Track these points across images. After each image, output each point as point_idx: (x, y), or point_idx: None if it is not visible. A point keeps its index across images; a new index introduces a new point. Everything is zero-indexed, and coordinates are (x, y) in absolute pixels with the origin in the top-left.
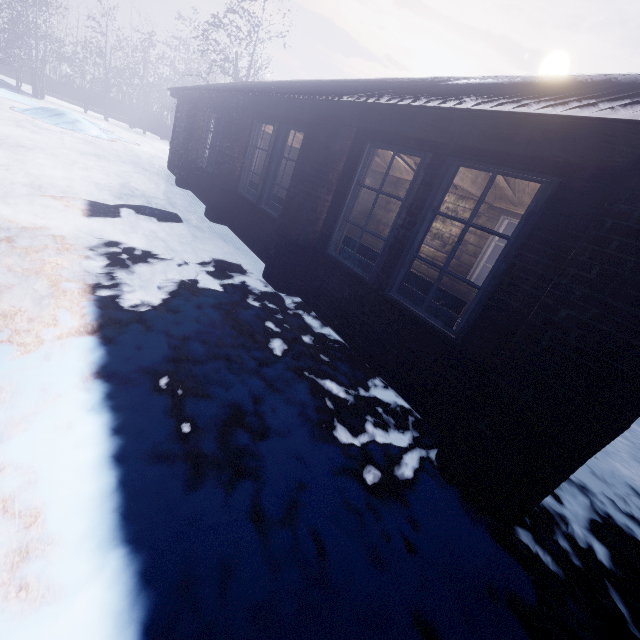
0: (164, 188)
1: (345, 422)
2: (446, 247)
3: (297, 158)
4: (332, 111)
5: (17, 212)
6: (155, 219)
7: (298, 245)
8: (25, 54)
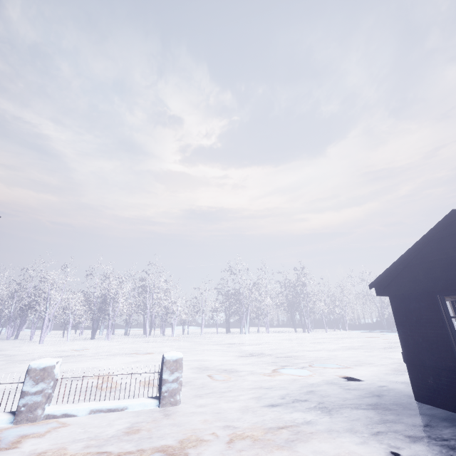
0: None
1: None
2: None
3: None
4: None
5: None
6: None
7: None
8: None
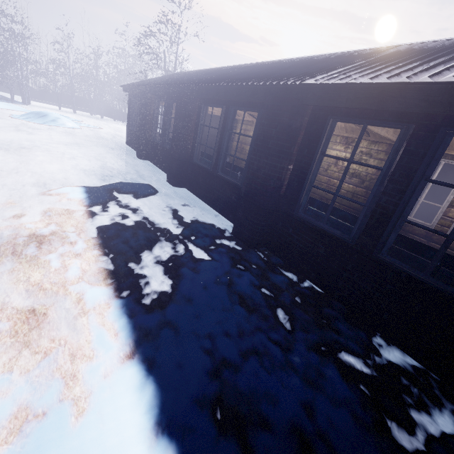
0: (130, 162)
1: (392, 414)
2: (364, 183)
3: (257, 136)
4: (290, 93)
5: (32, 215)
6: (135, 195)
7: (267, 209)
8: (14, 75)
